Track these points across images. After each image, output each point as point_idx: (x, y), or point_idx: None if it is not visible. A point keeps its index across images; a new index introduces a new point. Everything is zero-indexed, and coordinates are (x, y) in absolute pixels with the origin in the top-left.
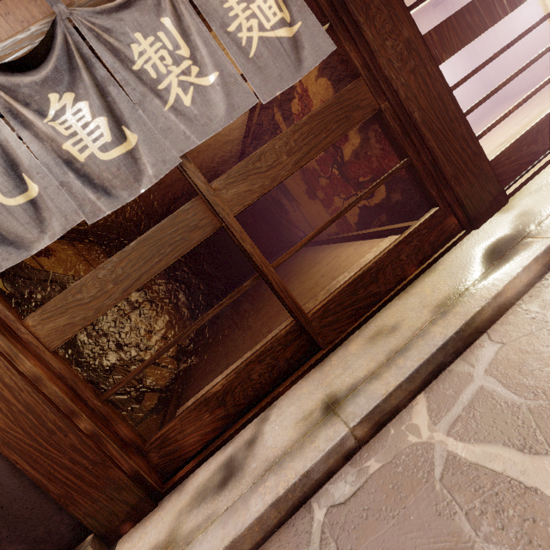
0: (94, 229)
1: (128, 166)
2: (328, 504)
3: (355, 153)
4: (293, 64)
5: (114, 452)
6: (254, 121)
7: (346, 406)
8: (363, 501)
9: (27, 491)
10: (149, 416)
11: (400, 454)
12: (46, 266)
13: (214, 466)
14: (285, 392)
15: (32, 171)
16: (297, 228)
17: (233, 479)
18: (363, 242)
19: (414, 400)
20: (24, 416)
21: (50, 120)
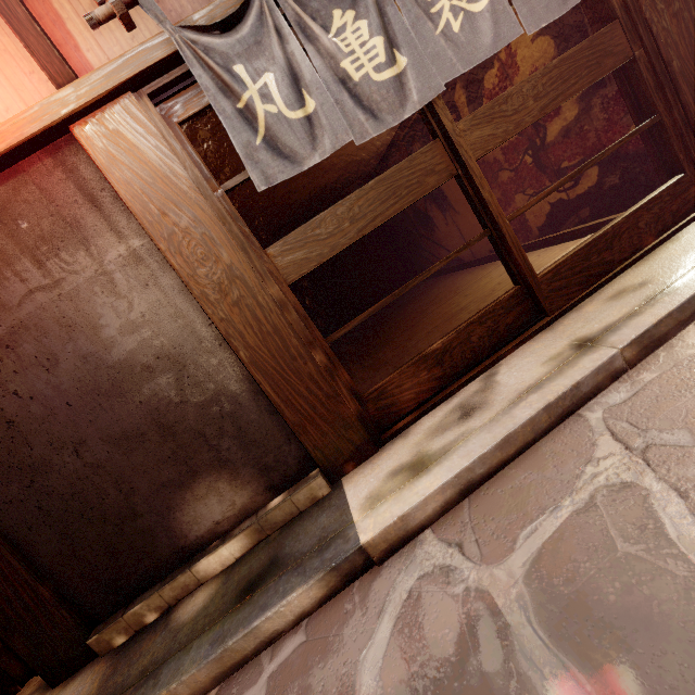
0: None
1: (396, 90)
2: (603, 408)
3: (565, 130)
4: None
5: (343, 390)
6: None
7: (606, 339)
8: (647, 395)
9: (263, 417)
10: None
11: (681, 362)
12: None
13: (441, 413)
14: (509, 354)
15: (312, 86)
16: (444, 248)
17: (478, 411)
18: (549, 248)
19: (682, 331)
20: (271, 338)
21: (332, 37)
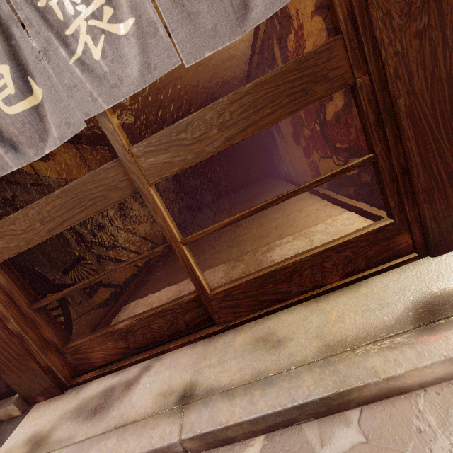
0: (101, 134)
1: (33, 123)
2: None
3: (336, 116)
4: (235, 13)
5: (34, 350)
6: (258, 49)
7: (192, 410)
8: None
9: None
10: (96, 309)
11: None
12: (40, 171)
13: (102, 387)
14: (174, 349)
15: None
16: (283, 163)
17: (99, 414)
18: (328, 205)
19: (253, 438)
20: None
21: None
